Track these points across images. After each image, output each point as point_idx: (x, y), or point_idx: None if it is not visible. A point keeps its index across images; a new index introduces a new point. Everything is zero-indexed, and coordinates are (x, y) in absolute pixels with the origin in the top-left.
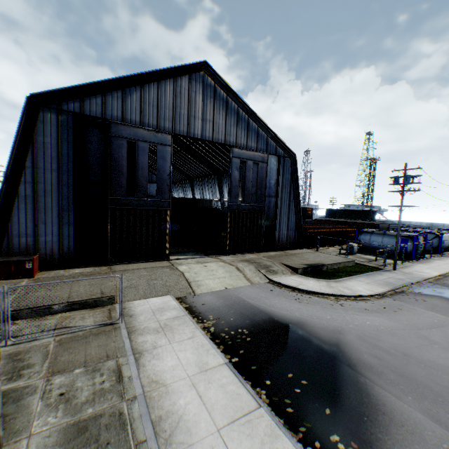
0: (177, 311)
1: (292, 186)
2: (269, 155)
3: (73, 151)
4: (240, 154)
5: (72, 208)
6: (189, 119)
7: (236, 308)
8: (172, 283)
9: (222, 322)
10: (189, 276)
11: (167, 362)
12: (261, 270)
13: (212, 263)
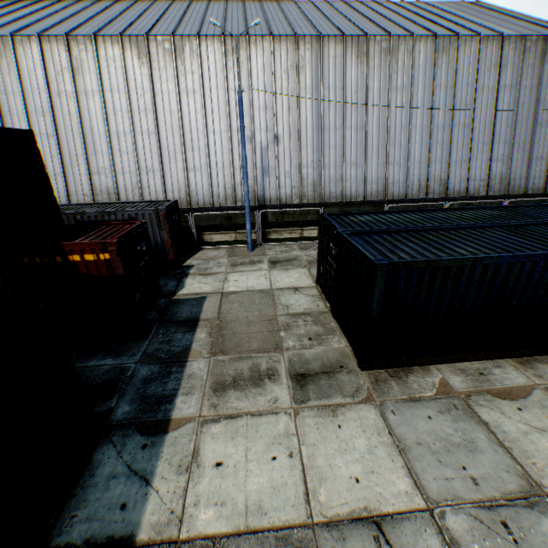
0: None
1: None
2: None
3: None
4: None
5: None
6: None
7: None
8: None
9: None
10: None
11: None
12: None
13: None
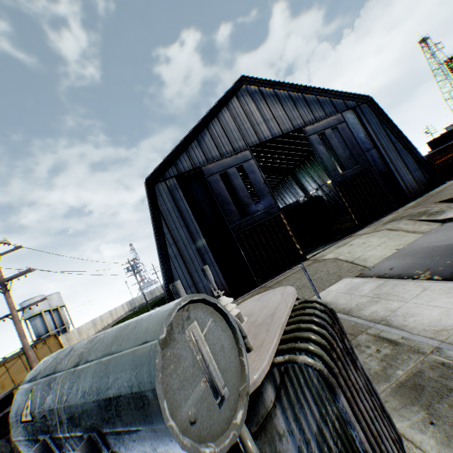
0: (371, 282)
1: (385, 127)
2: (342, 113)
3: (188, 205)
4: (314, 130)
5: (208, 250)
6: (254, 129)
7: (436, 254)
8: (334, 269)
9: (438, 269)
10: (345, 258)
11: (428, 314)
12: (419, 218)
13: (354, 240)
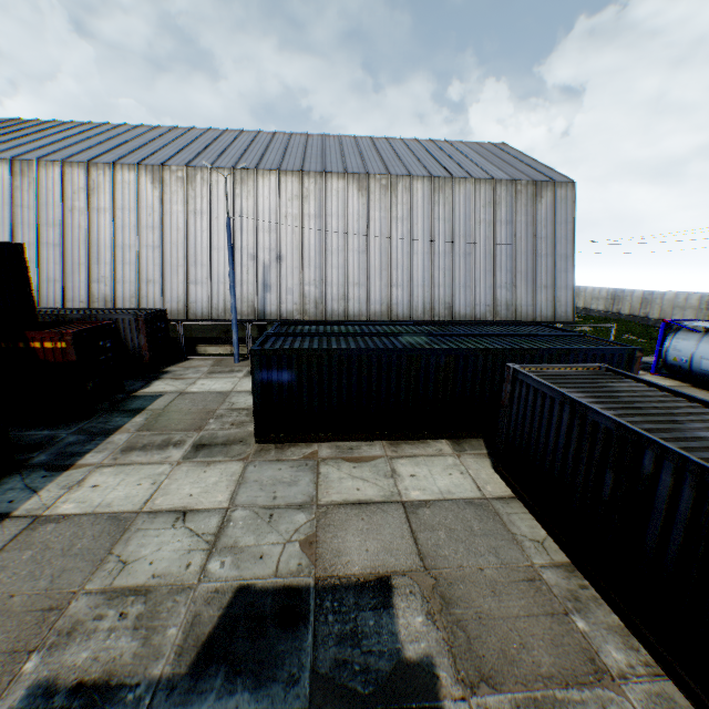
0: None
1: None
2: None
3: None
4: None
5: None
6: None
7: None
8: None
9: None
10: None
11: None
12: None
13: None
